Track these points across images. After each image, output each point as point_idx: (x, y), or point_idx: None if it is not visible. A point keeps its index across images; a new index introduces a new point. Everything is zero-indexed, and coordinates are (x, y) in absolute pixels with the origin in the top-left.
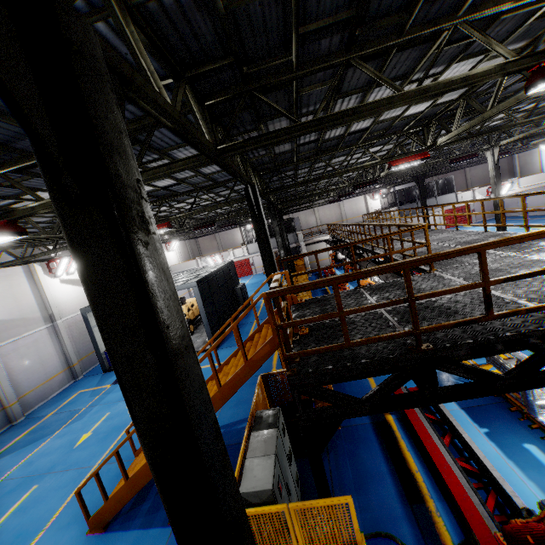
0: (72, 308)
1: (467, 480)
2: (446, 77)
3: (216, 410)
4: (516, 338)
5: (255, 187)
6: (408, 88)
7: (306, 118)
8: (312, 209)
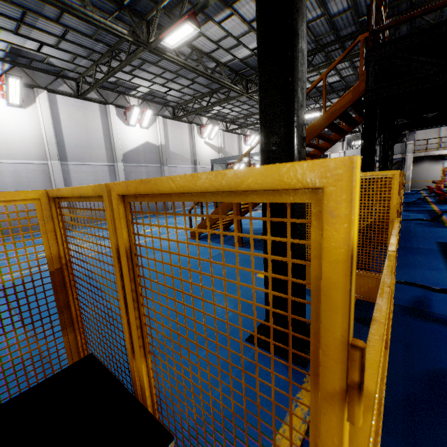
0: (206, 162)
1: None
2: None
3: None
4: None
5: None
6: None
7: None
8: (437, 129)
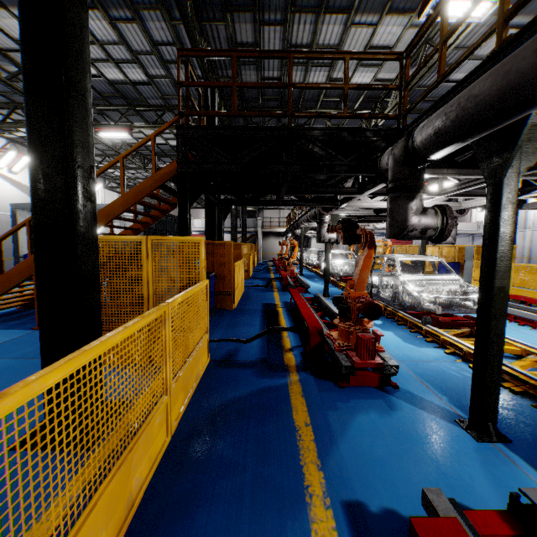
0: (4, 206)
1: (320, 320)
2: (382, 36)
3: (114, 216)
4: (357, 127)
5: (215, 91)
6: (353, 35)
7: (269, 33)
8: (279, 211)
